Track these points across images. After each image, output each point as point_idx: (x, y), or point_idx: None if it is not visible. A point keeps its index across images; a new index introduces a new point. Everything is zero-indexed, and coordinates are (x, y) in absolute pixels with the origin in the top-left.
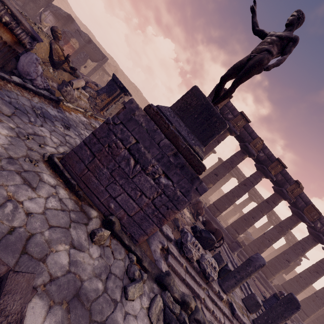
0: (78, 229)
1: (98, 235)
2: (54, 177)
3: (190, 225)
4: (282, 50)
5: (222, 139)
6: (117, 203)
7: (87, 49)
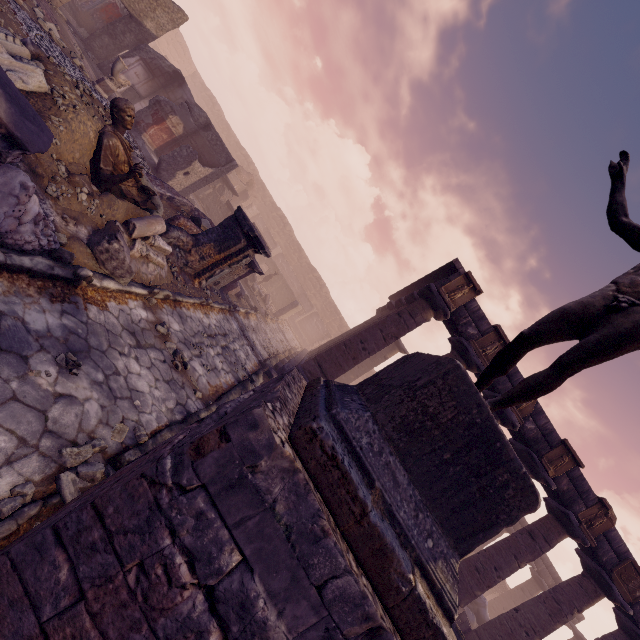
0: None
1: None
2: None
3: None
4: None
5: None
6: None
7: (199, 139)
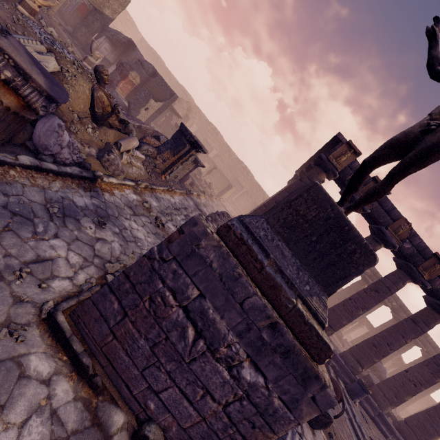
0: None
1: None
2: (52, 355)
3: None
4: None
5: None
6: (161, 401)
7: (150, 84)
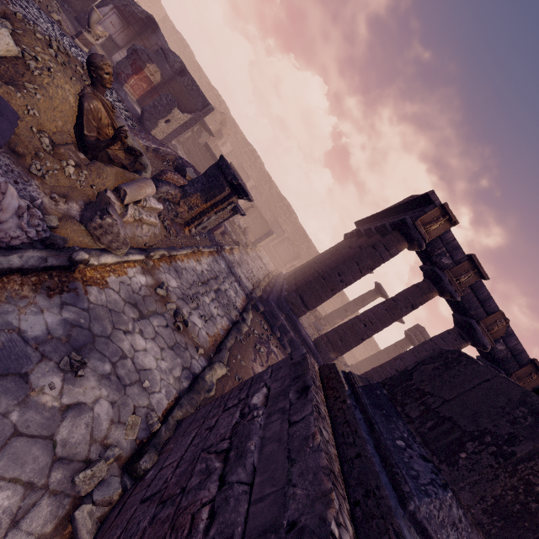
0: None
1: None
2: None
3: None
4: None
5: (422, 303)
6: None
7: (175, 85)
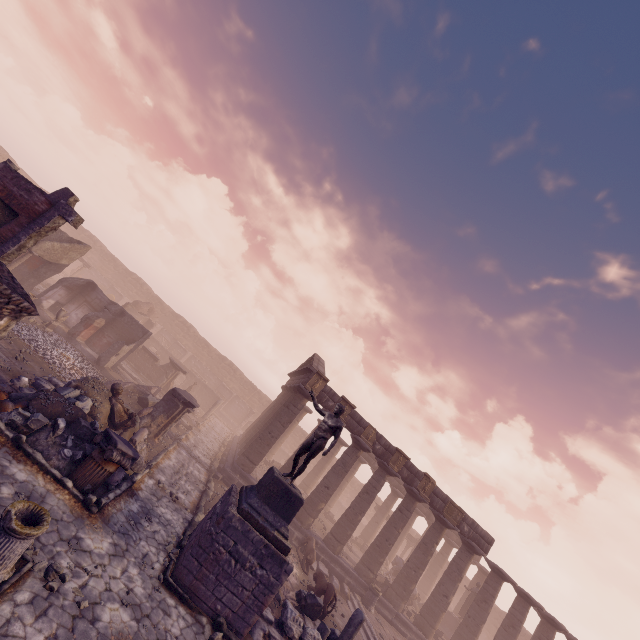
0: (201, 639)
1: (215, 639)
2: (172, 597)
3: (296, 588)
4: (334, 434)
5: None
6: (223, 603)
7: (118, 324)
